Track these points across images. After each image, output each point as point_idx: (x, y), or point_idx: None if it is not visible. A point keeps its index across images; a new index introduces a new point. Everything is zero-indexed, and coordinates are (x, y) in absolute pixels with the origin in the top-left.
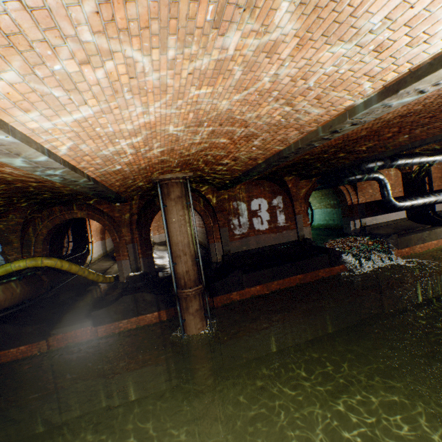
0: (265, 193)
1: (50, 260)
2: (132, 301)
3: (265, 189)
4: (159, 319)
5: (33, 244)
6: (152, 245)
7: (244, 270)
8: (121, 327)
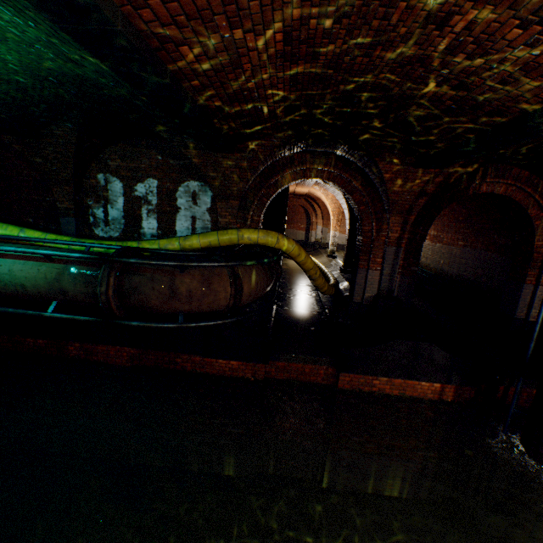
0: None
1: (287, 241)
2: (409, 353)
3: None
4: (437, 395)
5: (252, 208)
6: (325, 246)
7: None
8: (374, 385)
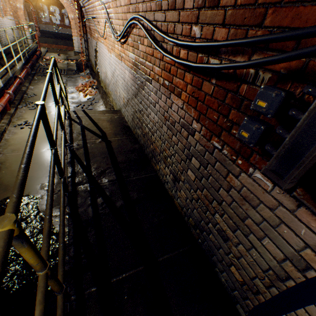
0: (58, 5)
1: None
2: None
3: (58, 2)
4: None
5: None
6: None
7: (42, 37)
8: None
